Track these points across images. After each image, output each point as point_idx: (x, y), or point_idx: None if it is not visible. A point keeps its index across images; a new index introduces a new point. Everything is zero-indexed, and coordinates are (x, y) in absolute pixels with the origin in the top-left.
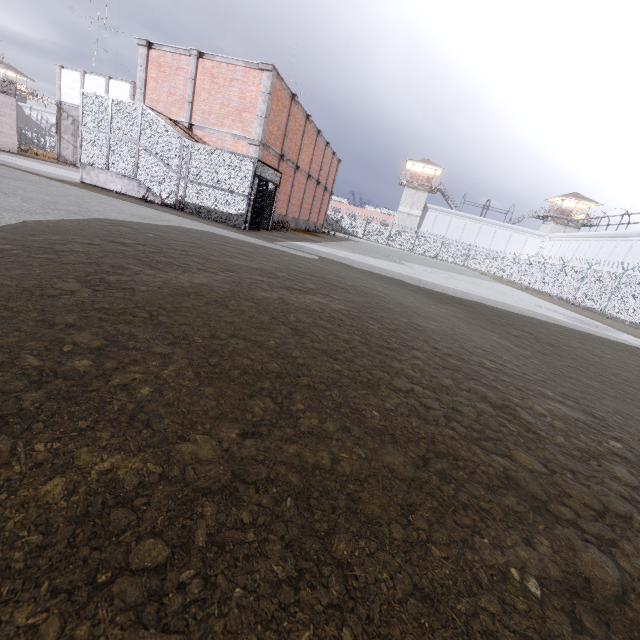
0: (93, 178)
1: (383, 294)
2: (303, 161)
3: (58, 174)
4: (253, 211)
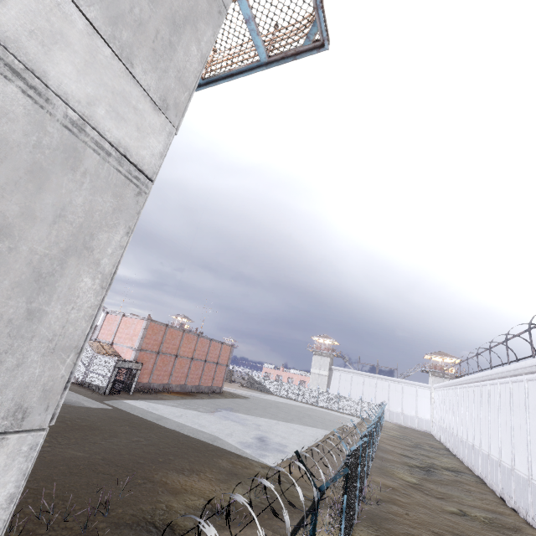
0: None
1: (83, 421)
2: (185, 351)
3: None
4: (113, 384)
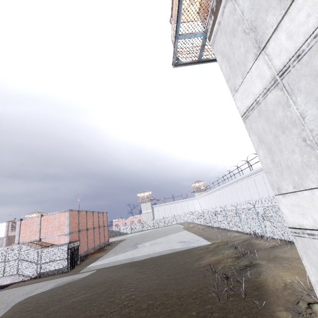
0: None
1: (109, 278)
2: (89, 225)
3: None
4: (70, 262)
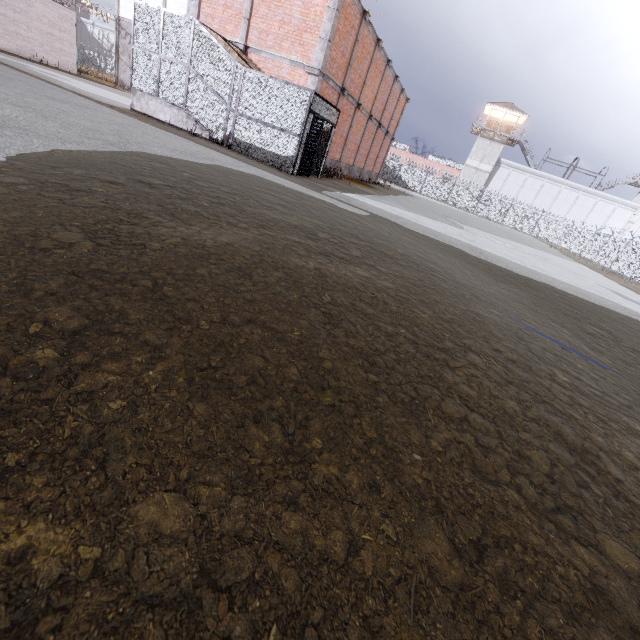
0: (143, 105)
1: (438, 267)
2: (366, 98)
3: (110, 99)
4: (304, 154)
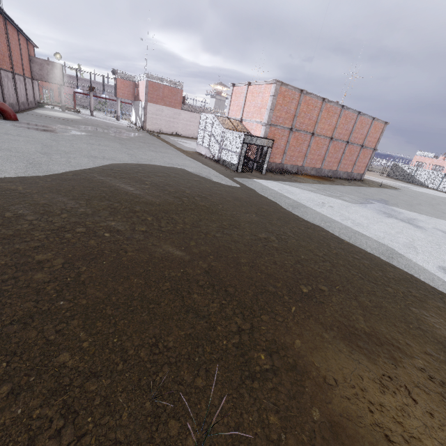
0: (199, 149)
1: (202, 199)
2: (323, 129)
3: (194, 148)
4: (244, 162)
